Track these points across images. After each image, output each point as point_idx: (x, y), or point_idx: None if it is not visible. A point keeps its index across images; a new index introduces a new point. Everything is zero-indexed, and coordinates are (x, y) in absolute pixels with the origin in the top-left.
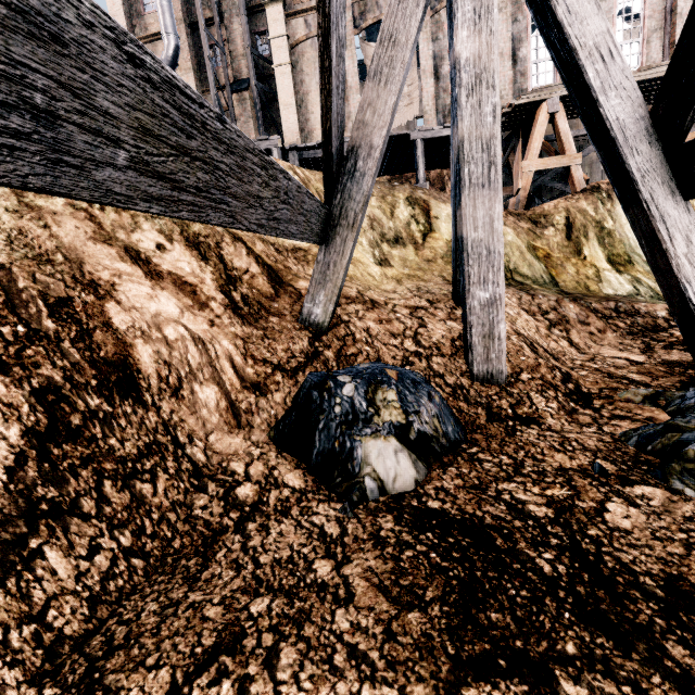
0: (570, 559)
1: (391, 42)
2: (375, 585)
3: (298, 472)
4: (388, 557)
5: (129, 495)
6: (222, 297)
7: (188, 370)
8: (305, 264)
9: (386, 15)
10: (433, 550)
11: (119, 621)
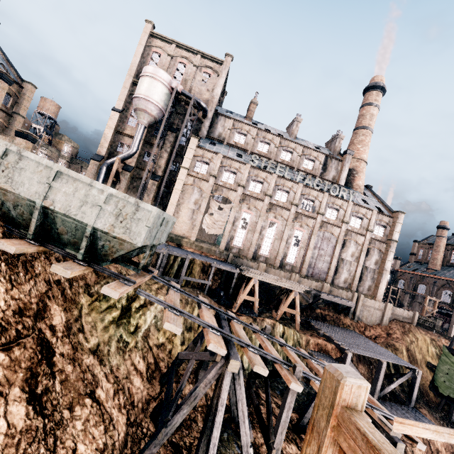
0: (188, 452)
1: (199, 339)
2: (164, 452)
3: (152, 428)
4: (166, 448)
5: (132, 431)
6: (146, 375)
7: (139, 400)
8: (163, 352)
9: (199, 335)
10: (172, 448)
11: (133, 452)
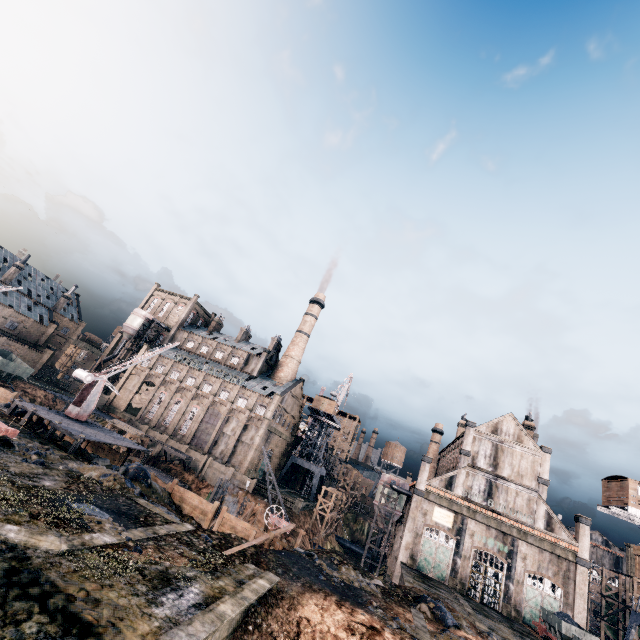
0: None
1: None
2: None
3: None
4: None
5: None
6: None
7: None
8: None
9: None
10: None
11: None
